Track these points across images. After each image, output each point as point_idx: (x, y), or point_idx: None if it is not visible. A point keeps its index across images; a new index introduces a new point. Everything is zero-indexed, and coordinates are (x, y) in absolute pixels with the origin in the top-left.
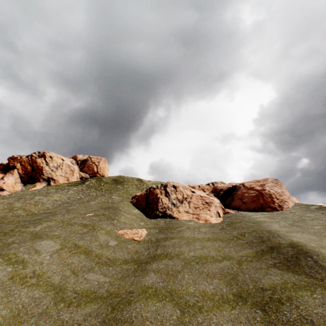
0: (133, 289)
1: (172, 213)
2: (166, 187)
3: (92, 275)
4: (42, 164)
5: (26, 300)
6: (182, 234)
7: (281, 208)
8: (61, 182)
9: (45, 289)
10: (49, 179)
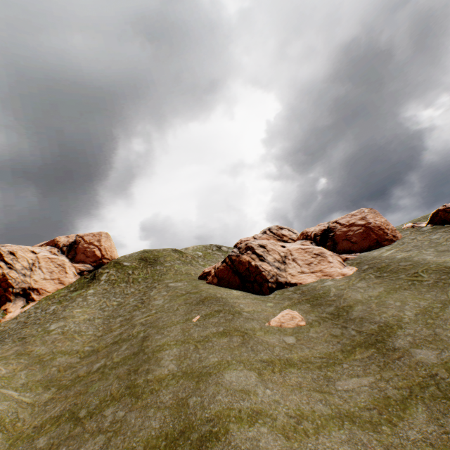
0: (428, 372)
1: (286, 279)
2: (254, 250)
3: (344, 384)
4: (1, 269)
5: (346, 449)
6: (350, 297)
7: (396, 237)
8: (51, 290)
9: (335, 426)
10: (25, 292)
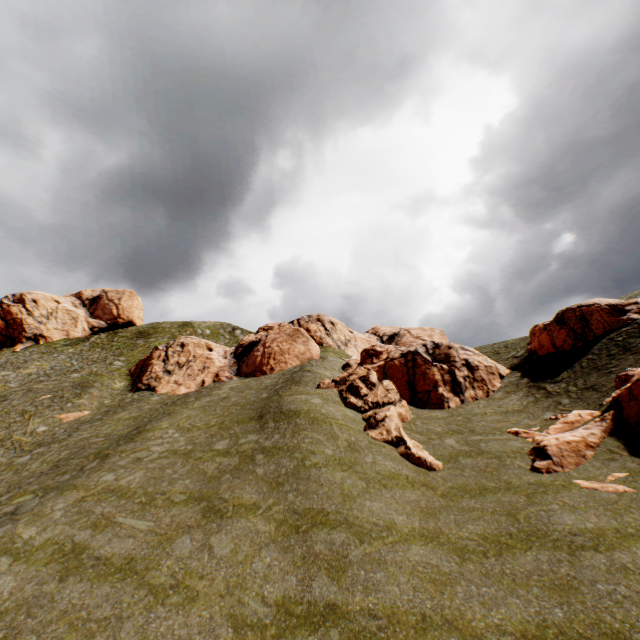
0: (3, 466)
1: (160, 384)
2: (170, 347)
3: None
4: (21, 315)
5: None
6: (118, 414)
7: (273, 371)
8: (57, 340)
9: None
10: (37, 337)
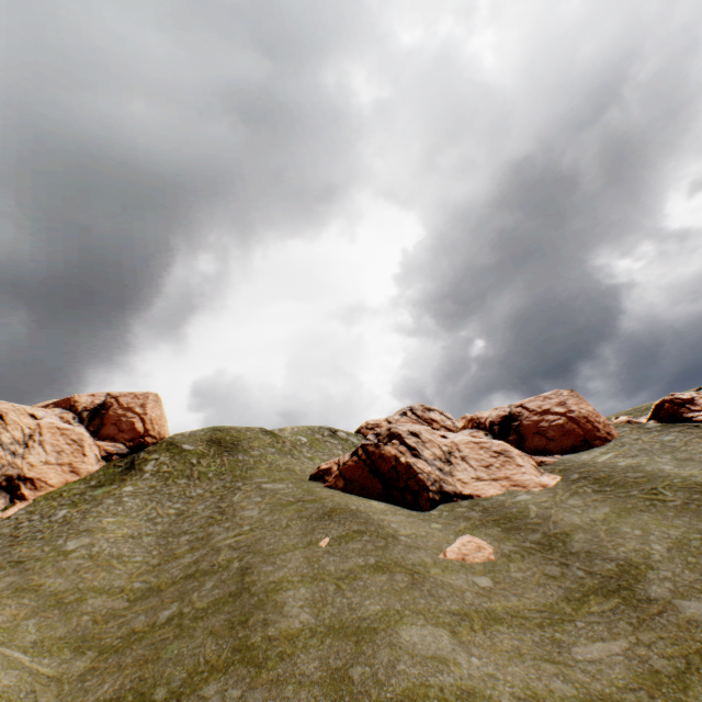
0: None
1: (455, 487)
2: (403, 438)
3: (585, 651)
4: None
5: None
6: (563, 520)
7: (611, 435)
8: (56, 482)
9: None
10: (11, 482)
